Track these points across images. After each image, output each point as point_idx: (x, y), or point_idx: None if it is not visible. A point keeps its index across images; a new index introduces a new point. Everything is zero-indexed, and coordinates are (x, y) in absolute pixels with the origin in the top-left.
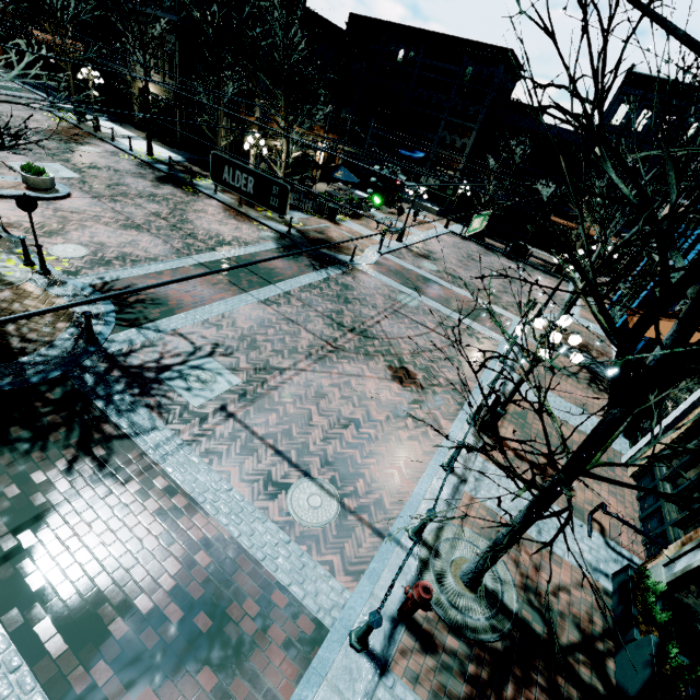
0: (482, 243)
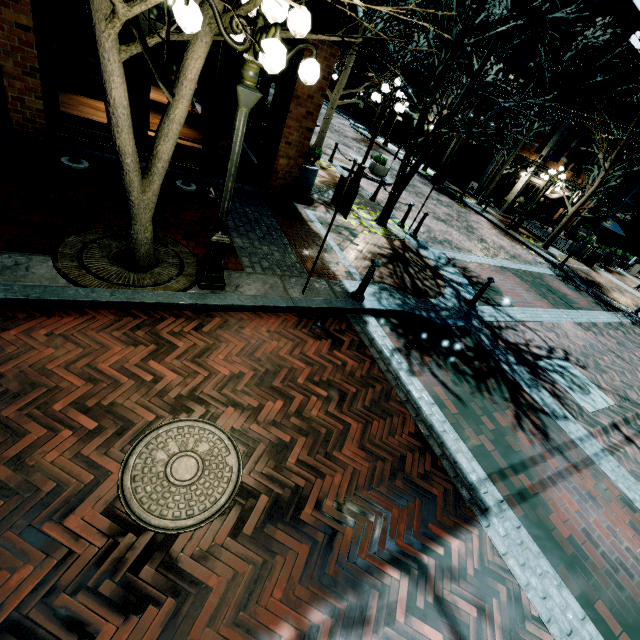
0: None
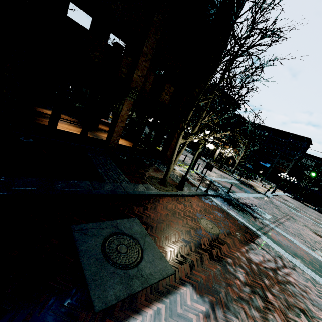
0: (303, 202)
